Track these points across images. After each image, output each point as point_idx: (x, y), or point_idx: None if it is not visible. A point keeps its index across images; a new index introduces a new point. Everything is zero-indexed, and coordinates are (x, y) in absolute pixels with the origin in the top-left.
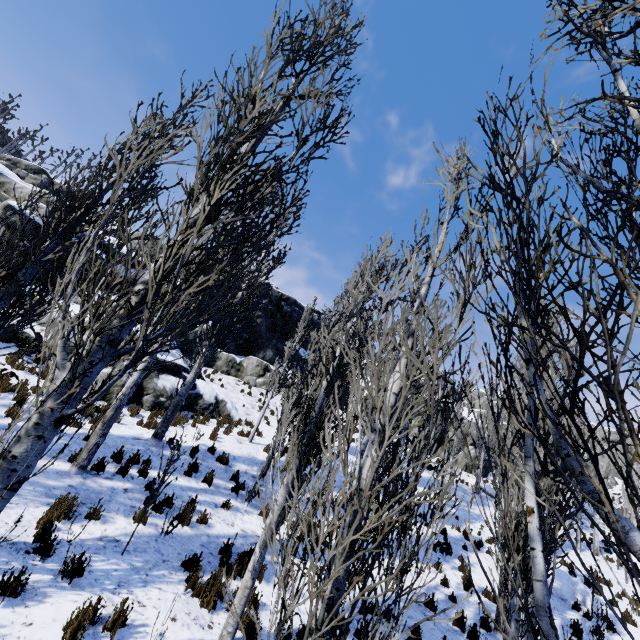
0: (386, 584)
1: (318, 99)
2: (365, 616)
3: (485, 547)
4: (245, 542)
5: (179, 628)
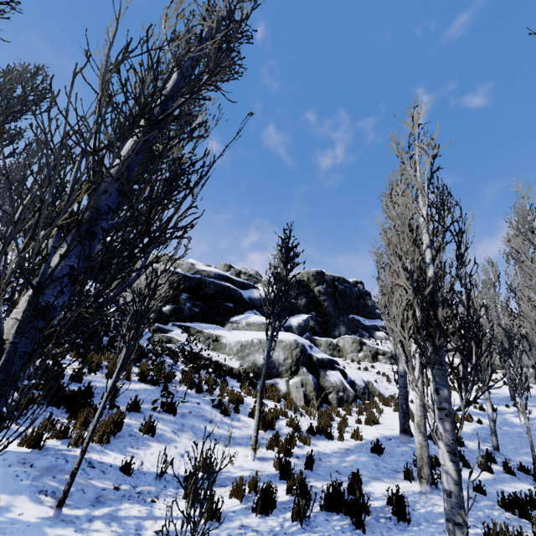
0: None
1: None
2: None
3: None
4: None
5: None
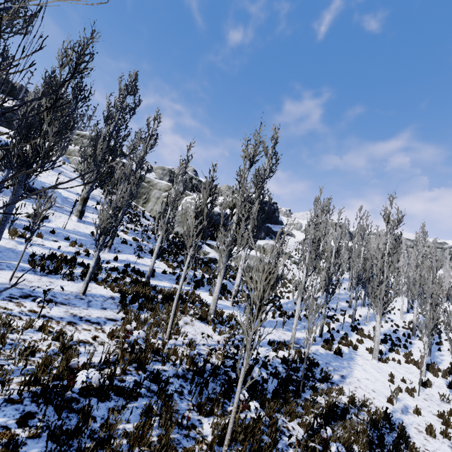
0: (431, 328)
1: (390, 225)
2: (430, 332)
3: (391, 312)
4: (349, 324)
5: (366, 341)
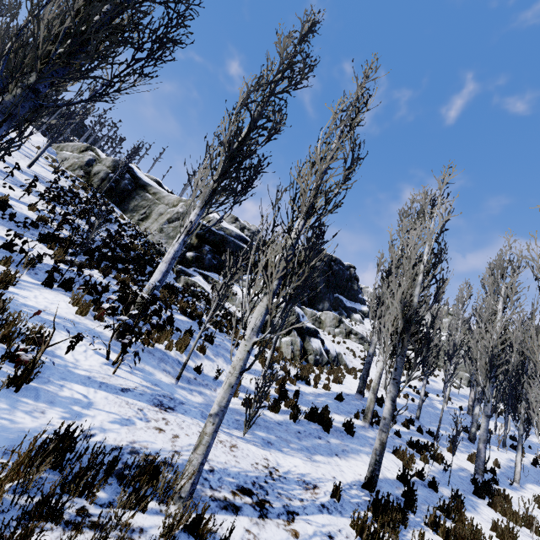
0: None
1: None
2: None
3: None
4: (468, 474)
5: (523, 537)
